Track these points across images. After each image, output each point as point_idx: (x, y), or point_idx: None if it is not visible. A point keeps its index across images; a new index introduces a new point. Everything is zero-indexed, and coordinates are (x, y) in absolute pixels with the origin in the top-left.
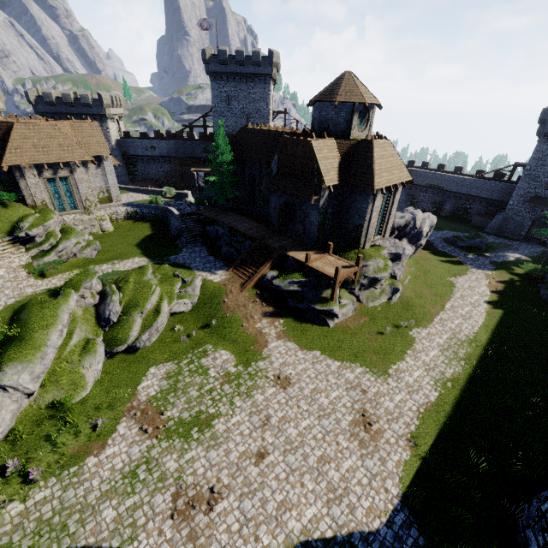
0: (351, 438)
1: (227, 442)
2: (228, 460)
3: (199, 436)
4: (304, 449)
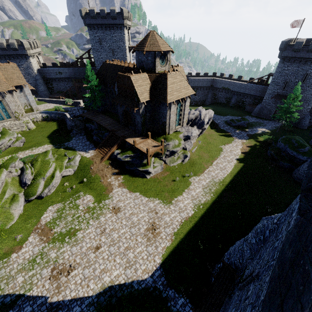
0: (144, 237)
1: (82, 242)
2: (81, 251)
3: (69, 240)
4: (119, 244)
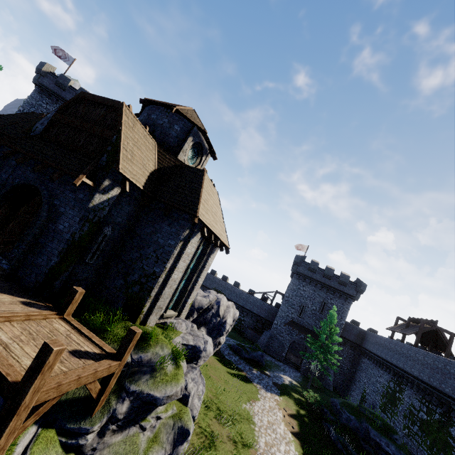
0: None
1: None
2: None
3: None
4: None
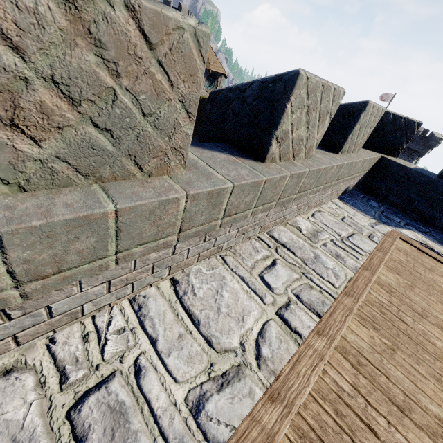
0: None
1: None
2: None
3: None
4: None
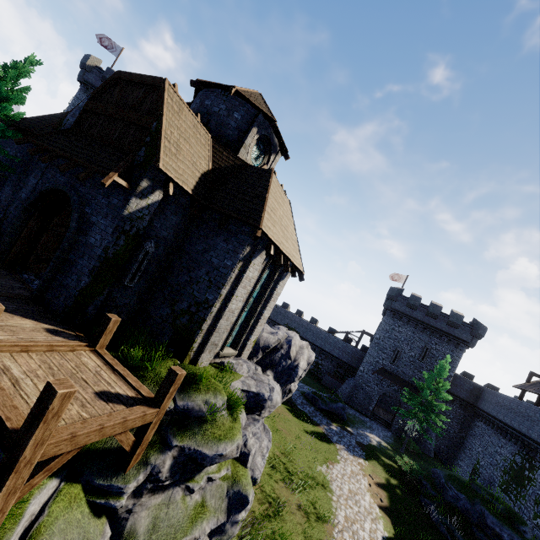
0: None
1: None
2: None
3: None
4: None
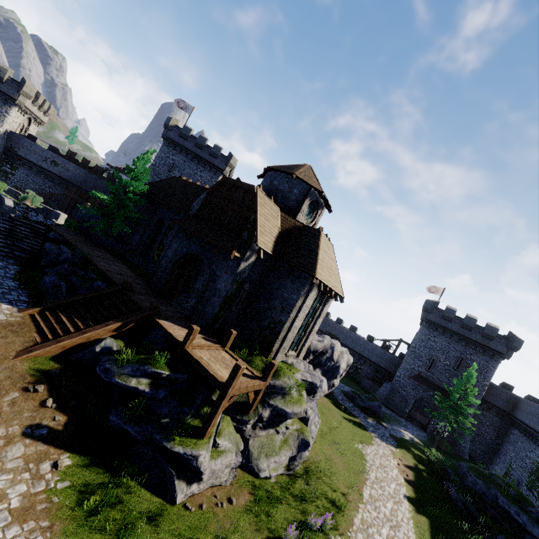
0: None
1: None
2: None
3: None
4: None
